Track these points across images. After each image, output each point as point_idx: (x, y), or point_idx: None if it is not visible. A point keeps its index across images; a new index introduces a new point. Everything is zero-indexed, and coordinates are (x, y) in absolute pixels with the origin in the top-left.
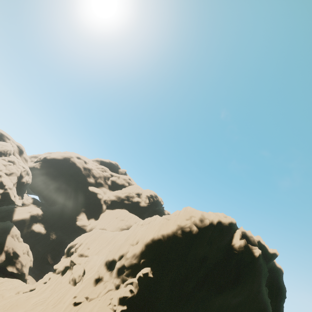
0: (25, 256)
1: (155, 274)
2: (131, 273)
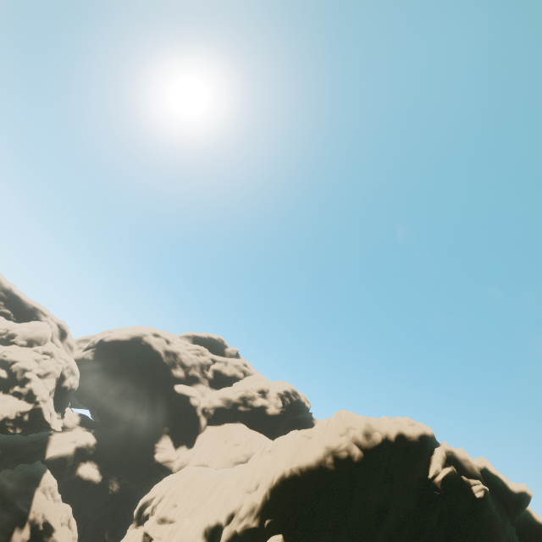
0: (64, 529)
1: None
2: None
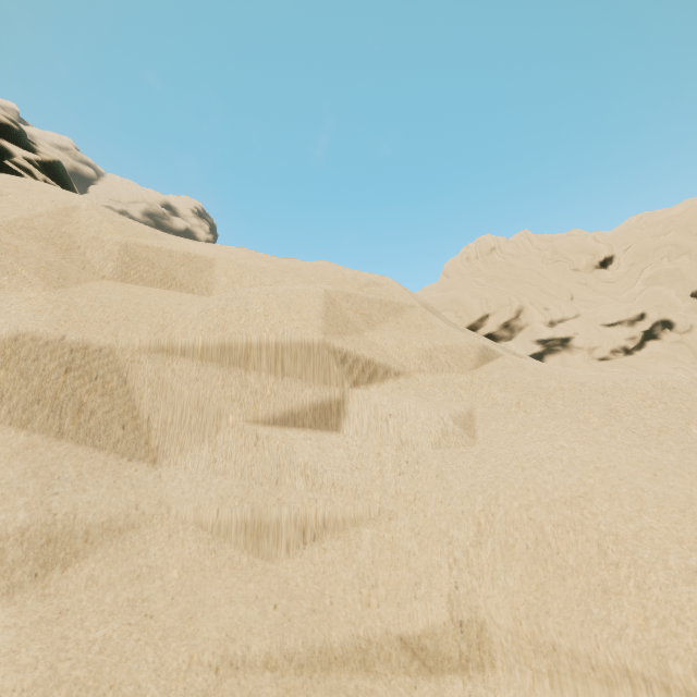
0: None
1: None
2: None
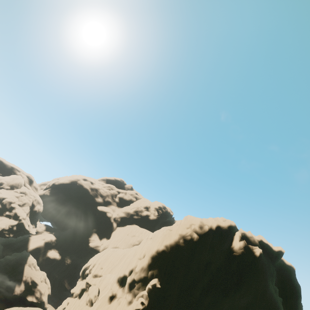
0: (43, 284)
1: (162, 284)
2: (141, 286)
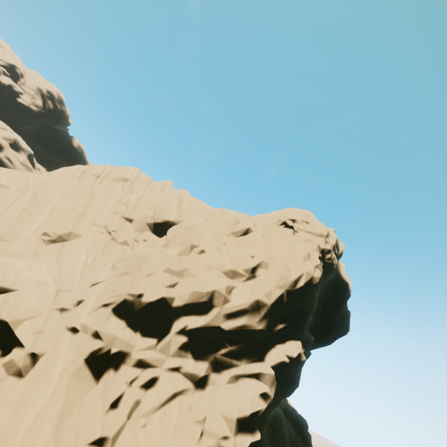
0: None
1: (305, 351)
2: (248, 351)
